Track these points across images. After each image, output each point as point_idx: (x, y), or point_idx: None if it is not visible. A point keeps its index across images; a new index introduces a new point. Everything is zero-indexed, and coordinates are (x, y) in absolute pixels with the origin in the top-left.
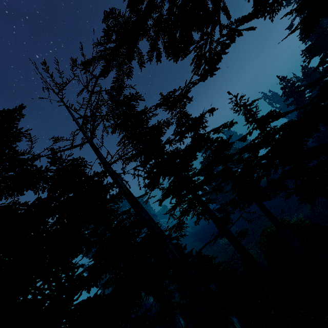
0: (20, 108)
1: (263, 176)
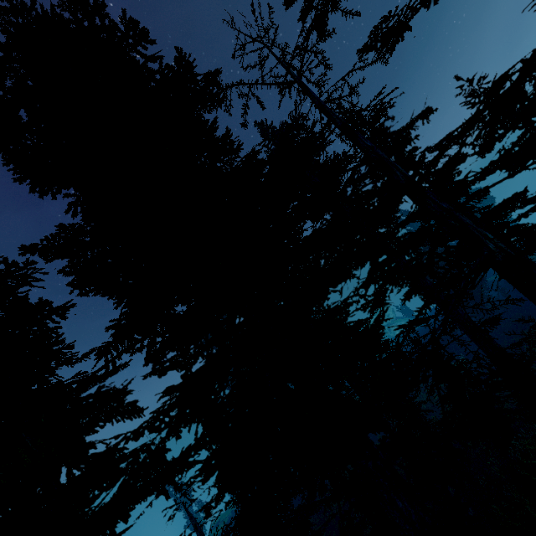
0: (217, 74)
1: (529, 210)
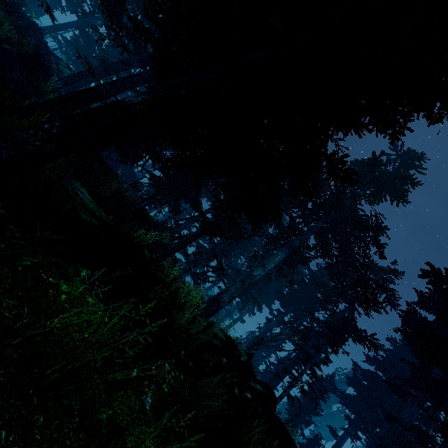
0: None
1: None
